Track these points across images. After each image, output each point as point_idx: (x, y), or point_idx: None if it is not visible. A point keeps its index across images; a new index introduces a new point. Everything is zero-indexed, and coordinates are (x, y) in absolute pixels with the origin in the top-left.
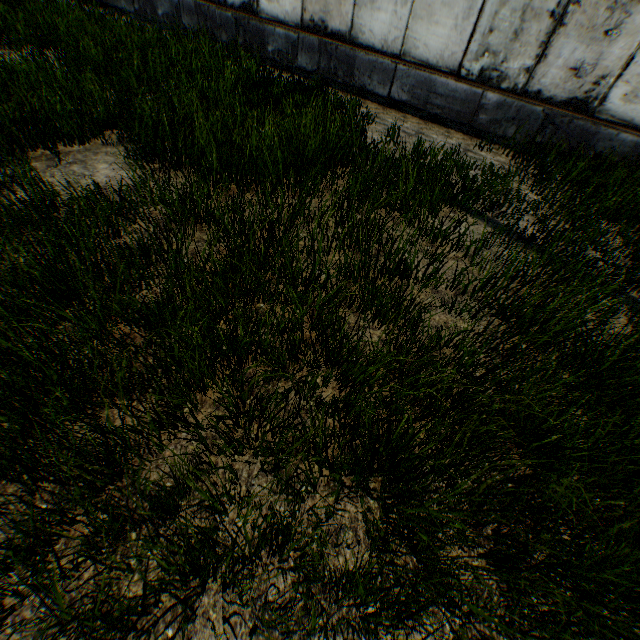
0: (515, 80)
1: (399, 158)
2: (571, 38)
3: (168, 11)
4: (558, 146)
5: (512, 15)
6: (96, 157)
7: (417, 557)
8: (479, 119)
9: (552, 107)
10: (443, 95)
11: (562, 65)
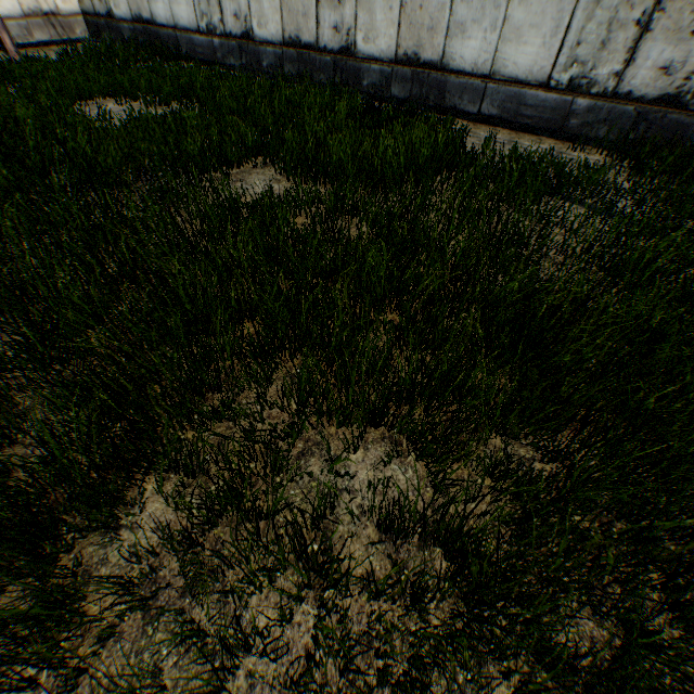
0: (604, 85)
1: (499, 160)
2: (658, 41)
3: (272, 62)
4: (652, 141)
5: (598, 28)
6: (250, 176)
7: (556, 405)
8: (570, 124)
9: (643, 105)
10: (533, 106)
11: (651, 66)
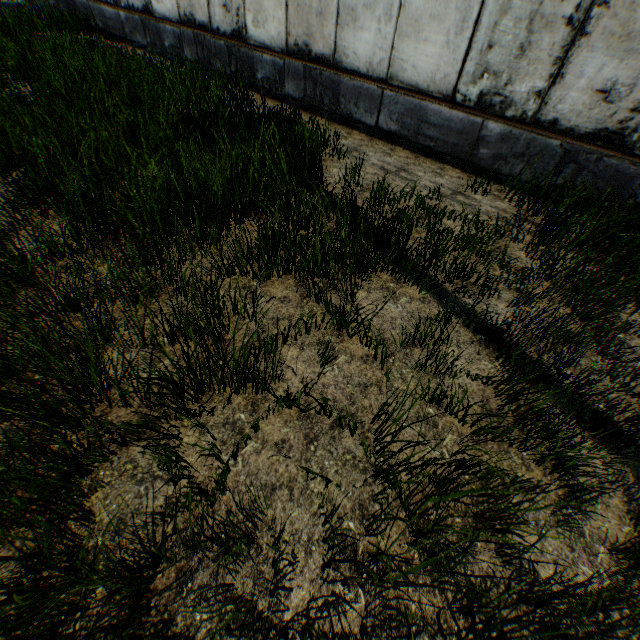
0: (523, 106)
1: (340, 205)
2: (597, 50)
3: (173, 42)
4: (583, 190)
5: (516, 25)
6: None
7: None
8: (480, 153)
9: (573, 140)
10: (436, 124)
11: (586, 86)
